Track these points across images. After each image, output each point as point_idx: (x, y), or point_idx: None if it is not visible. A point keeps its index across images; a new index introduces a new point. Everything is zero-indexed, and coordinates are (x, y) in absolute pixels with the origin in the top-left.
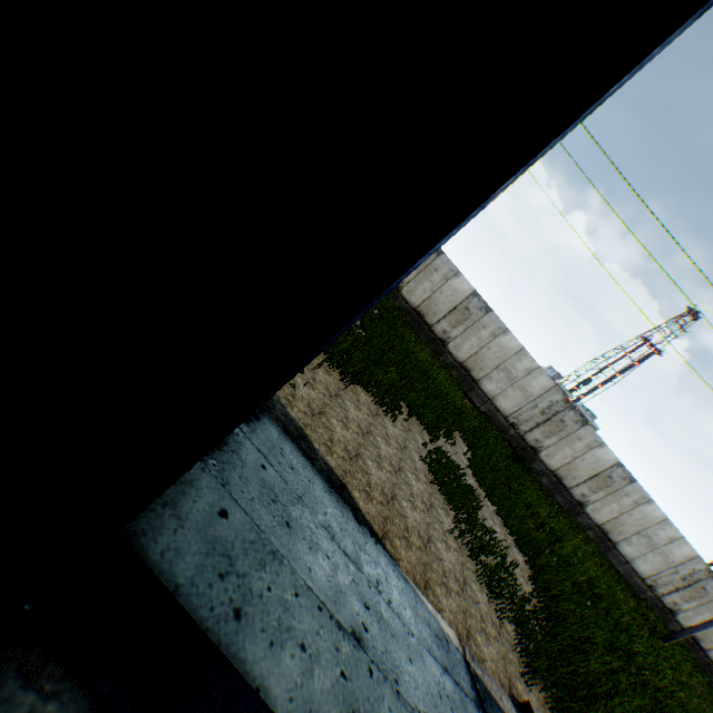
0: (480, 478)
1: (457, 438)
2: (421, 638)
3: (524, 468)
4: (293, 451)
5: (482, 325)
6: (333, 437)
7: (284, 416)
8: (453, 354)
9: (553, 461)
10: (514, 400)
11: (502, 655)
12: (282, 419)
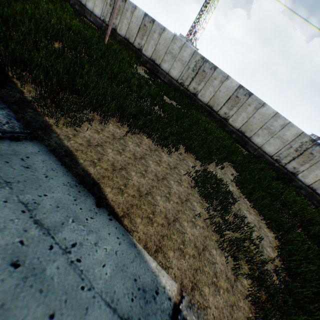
0: (242, 187)
1: (228, 166)
2: (105, 292)
3: (284, 184)
4: (48, 161)
5: (248, 104)
6: (103, 158)
7: (57, 144)
8: (232, 125)
9: (307, 179)
10: (274, 145)
11: (231, 303)
12: (54, 145)
